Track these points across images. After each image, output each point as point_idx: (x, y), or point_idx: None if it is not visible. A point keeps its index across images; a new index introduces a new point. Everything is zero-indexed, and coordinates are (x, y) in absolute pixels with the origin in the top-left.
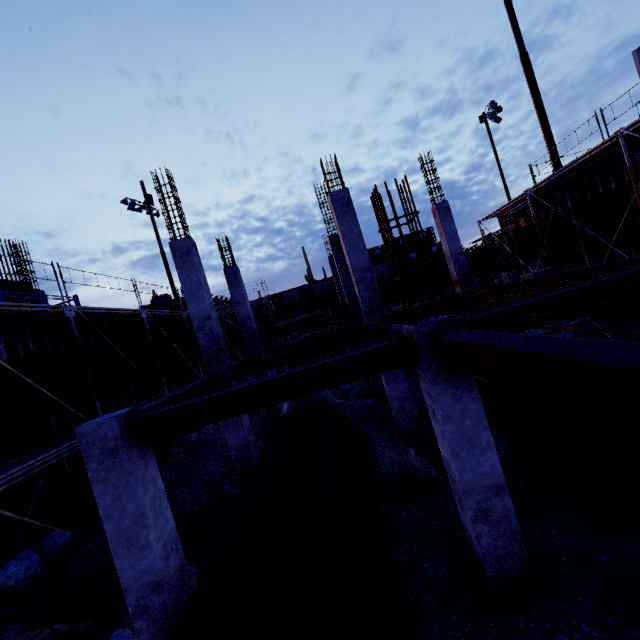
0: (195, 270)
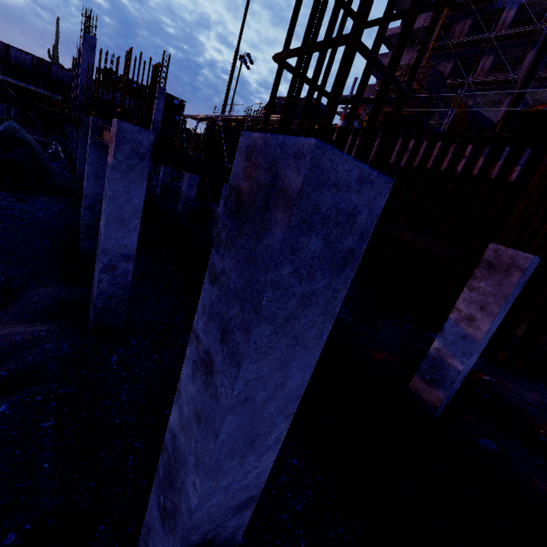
0: None
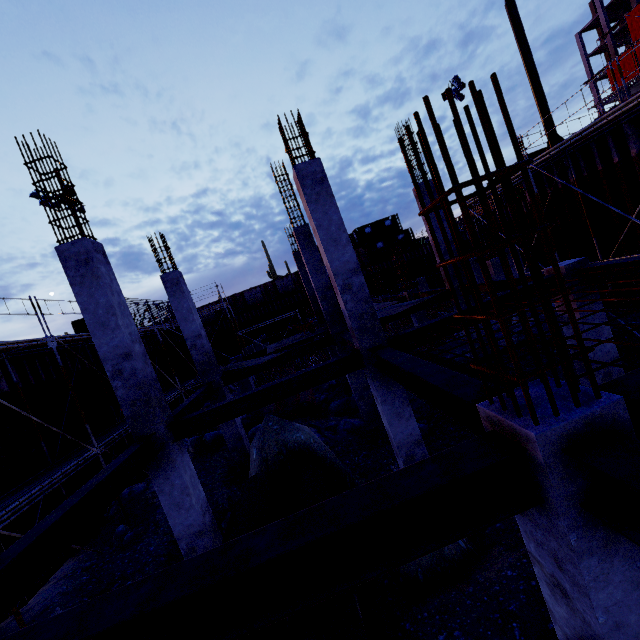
0: (101, 287)
